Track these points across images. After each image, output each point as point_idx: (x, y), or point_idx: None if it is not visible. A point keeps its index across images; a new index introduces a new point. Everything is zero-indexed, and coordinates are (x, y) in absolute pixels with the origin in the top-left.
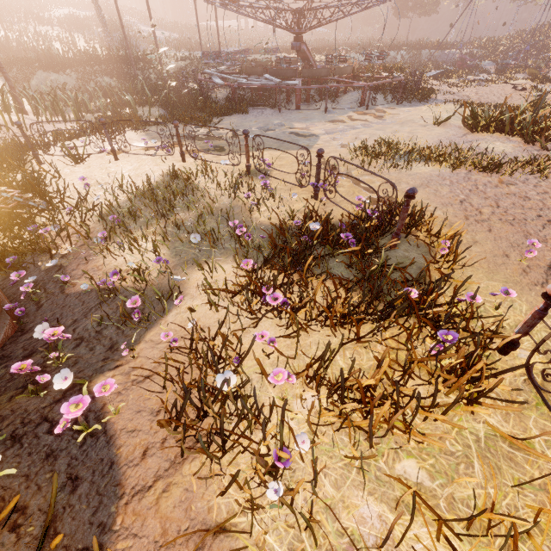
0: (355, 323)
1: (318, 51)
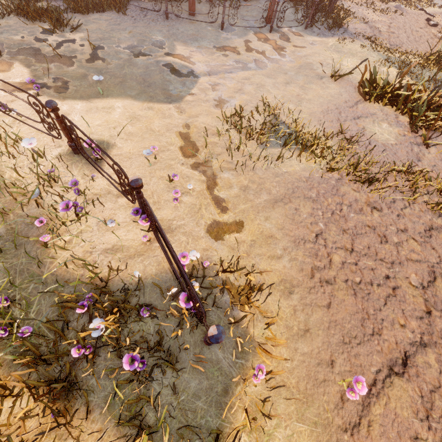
0: None
1: None
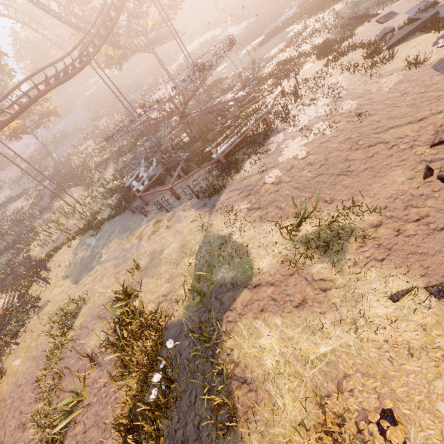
0: None
1: (328, 2)
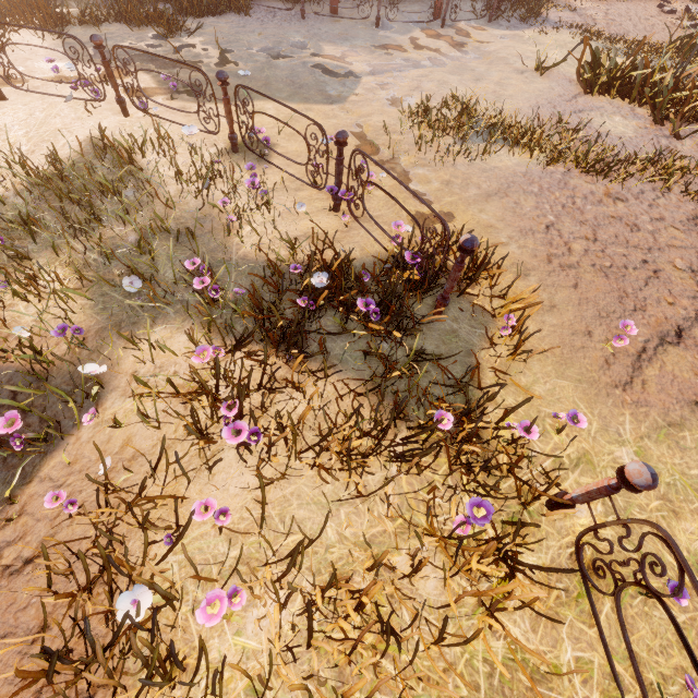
0: (354, 480)
1: None
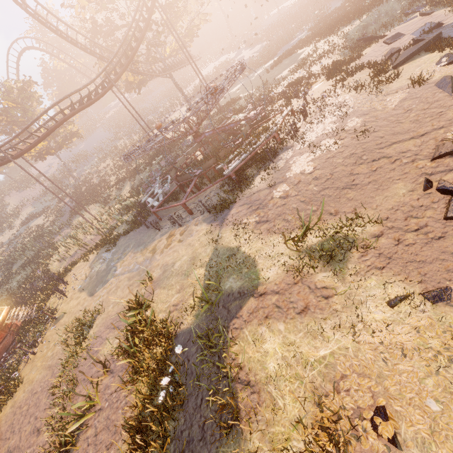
0: None
1: (338, 26)
